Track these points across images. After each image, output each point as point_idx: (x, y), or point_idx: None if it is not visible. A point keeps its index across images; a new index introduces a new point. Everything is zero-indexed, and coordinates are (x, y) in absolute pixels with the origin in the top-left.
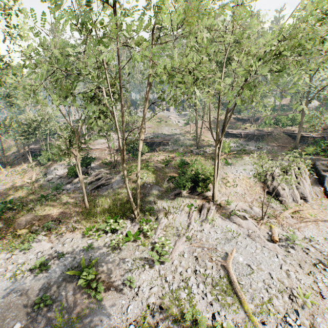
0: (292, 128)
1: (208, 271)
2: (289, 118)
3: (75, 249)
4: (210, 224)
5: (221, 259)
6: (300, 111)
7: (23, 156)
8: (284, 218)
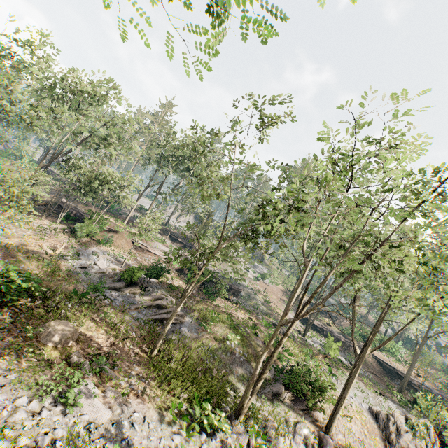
0: (383, 355)
1: None
2: (377, 338)
3: (156, 447)
4: None
5: None
6: (384, 334)
7: (45, 205)
8: None
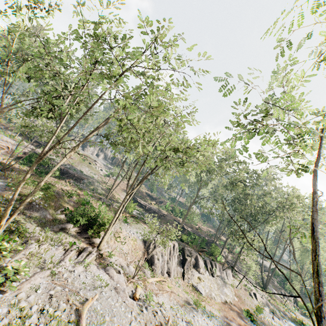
0: (180, 219)
1: (58, 312)
2: (180, 211)
3: None
4: (84, 268)
5: (79, 304)
6: None
7: None
8: (149, 283)
